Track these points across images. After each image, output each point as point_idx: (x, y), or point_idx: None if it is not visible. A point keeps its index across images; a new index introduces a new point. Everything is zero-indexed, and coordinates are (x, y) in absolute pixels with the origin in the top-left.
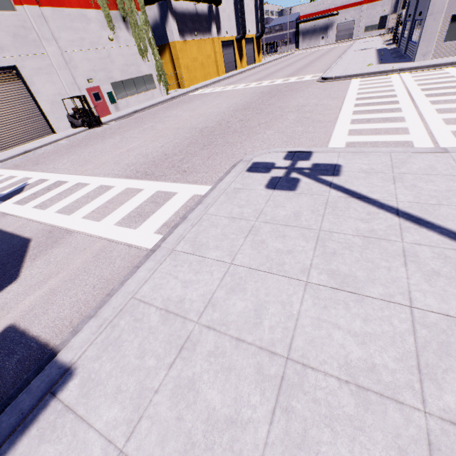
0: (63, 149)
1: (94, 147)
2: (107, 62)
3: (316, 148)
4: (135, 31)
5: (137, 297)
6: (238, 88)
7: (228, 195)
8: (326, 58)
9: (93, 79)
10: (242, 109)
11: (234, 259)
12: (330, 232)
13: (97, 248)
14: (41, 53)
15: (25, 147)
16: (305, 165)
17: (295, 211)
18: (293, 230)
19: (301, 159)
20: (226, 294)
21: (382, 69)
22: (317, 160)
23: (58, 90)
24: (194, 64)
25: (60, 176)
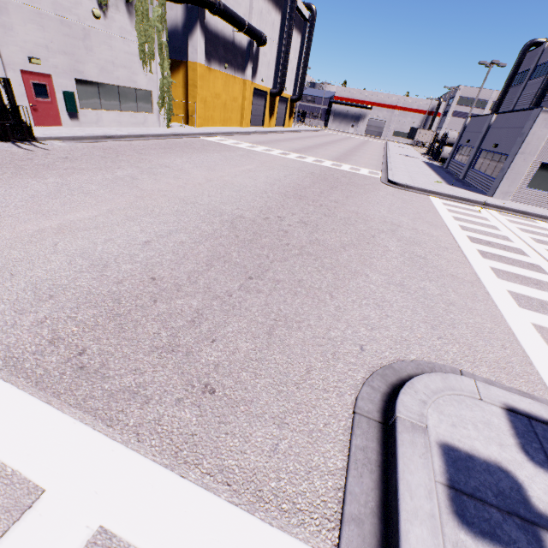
0: None
1: None
2: (78, 45)
3: None
4: (142, 23)
5: None
6: (273, 154)
7: None
8: (369, 151)
9: (42, 60)
10: (295, 196)
11: None
12: None
13: None
14: None
15: None
16: None
17: None
18: None
19: None
20: None
21: (462, 195)
22: None
23: None
24: (215, 101)
25: None
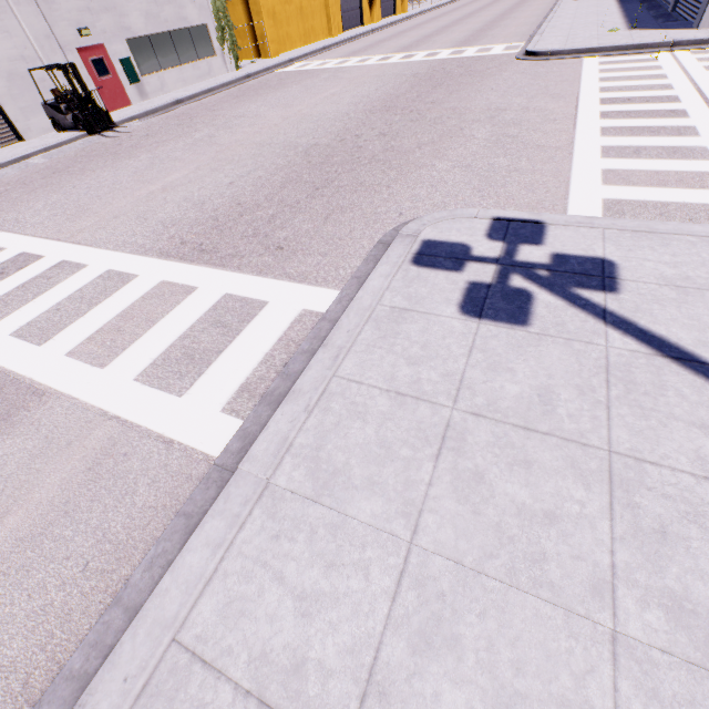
0: (36, 178)
1: (97, 177)
2: None
3: (552, 215)
4: None
5: (186, 641)
6: (369, 64)
7: (380, 326)
8: (526, 12)
9: (90, 29)
10: (382, 109)
11: (418, 530)
12: (636, 461)
13: (96, 444)
14: None
15: None
16: (536, 257)
17: (539, 385)
18: (547, 446)
19: (525, 241)
20: (412, 655)
21: (639, 40)
22: (560, 246)
23: (19, 48)
24: (287, 9)
25: (28, 241)
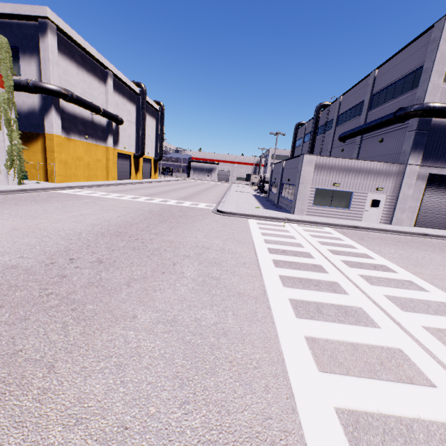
0: None
1: None
2: None
3: None
4: None
5: None
6: (123, 199)
7: None
8: (214, 191)
9: None
10: (114, 233)
11: None
12: None
13: None
14: None
15: None
16: None
17: None
18: None
19: None
20: None
21: (272, 215)
22: None
23: None
24: (77, 162)
25: None
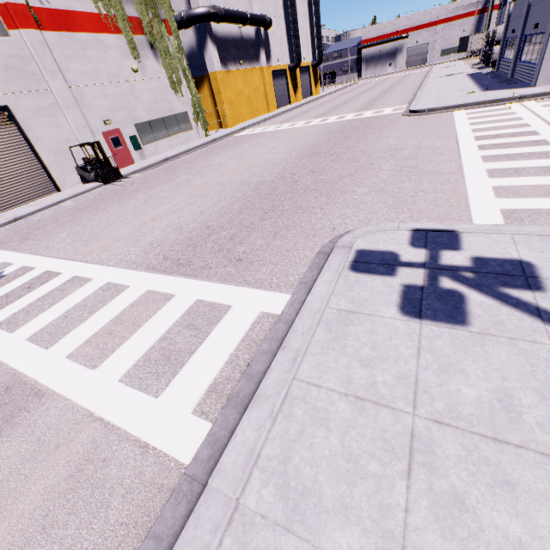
0: (65, 215)
1: (107, 213)
2: (129, 98)
3: (462, 224)
4: (166, 60)
5: None
6: (297, 126)
7: (330, 328)
8: (403, 87)
9: (112, 120)
10: (310, 154)
11: None
12: None
13: (80, 447)
14: (43, 89)
15: (16, 212)
16: (458, 261)
17: (496, 389)
18: (525, 462)
19: (445, 247)
20: None
21: (493, 97)
22: (476, 250)
23: (65, 135)
24: (240, 98)
25: (52, 262)
